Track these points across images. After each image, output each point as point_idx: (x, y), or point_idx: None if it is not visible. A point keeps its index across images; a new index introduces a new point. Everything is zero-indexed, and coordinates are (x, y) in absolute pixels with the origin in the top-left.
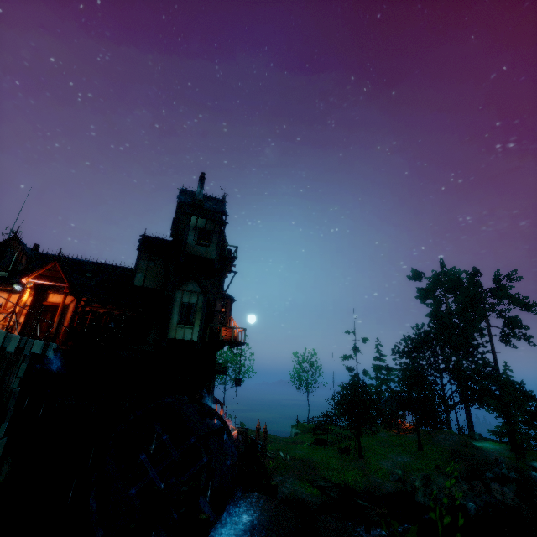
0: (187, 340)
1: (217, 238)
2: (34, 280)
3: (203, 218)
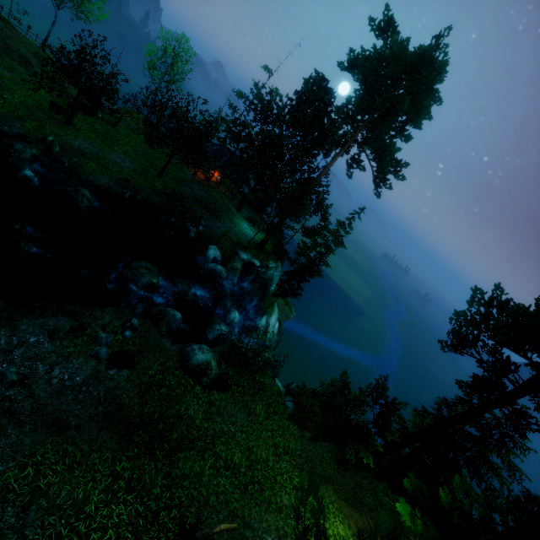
0: None
1: None
2: None
3: None
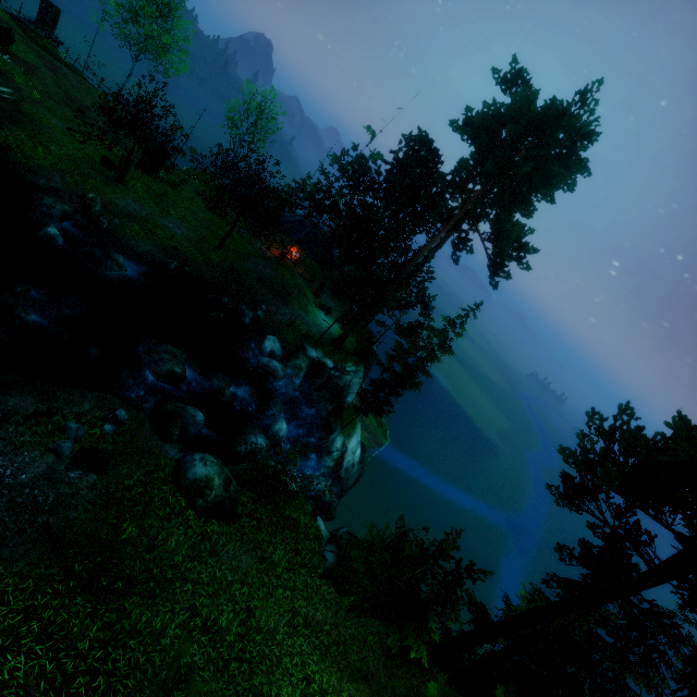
0: None
1: None
2: None
3: None
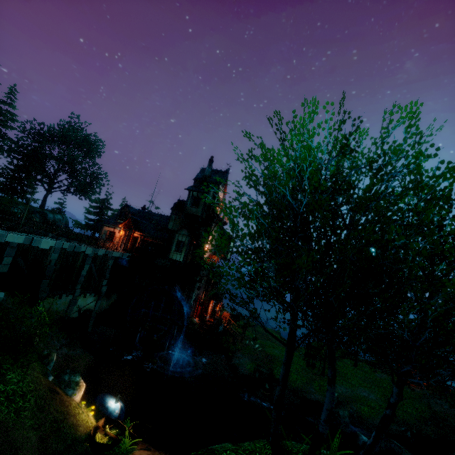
0: (177, 260)
1: (204, 202)
2: (124, 226)
3: (194, 191)
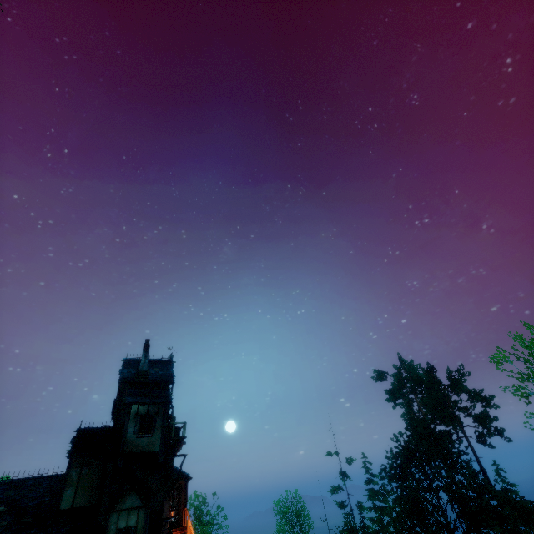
0: None
1: (162, 421)
2: None
3: (144, 404)
